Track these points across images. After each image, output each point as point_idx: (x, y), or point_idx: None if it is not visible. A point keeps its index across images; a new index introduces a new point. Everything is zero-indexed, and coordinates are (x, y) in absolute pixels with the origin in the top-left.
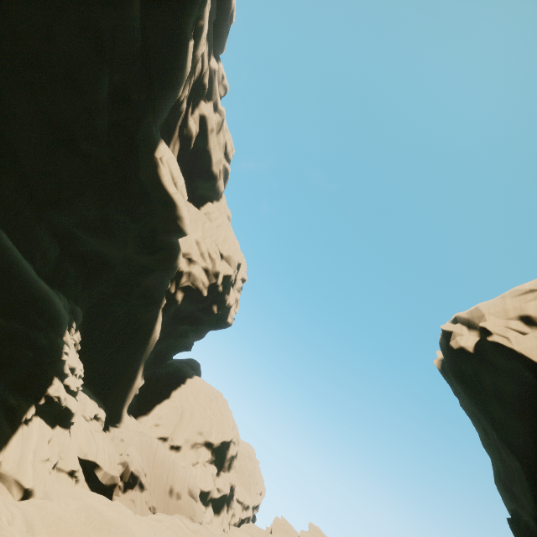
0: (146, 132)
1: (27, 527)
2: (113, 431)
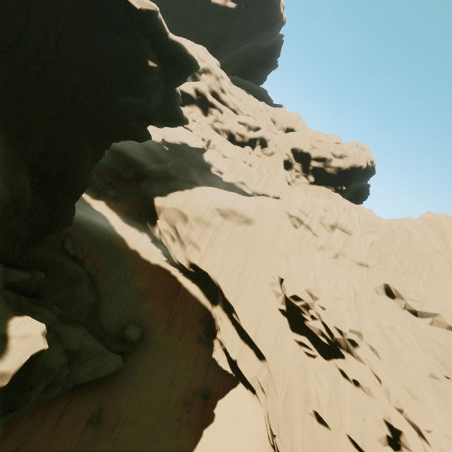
0: None
1: None
2: None
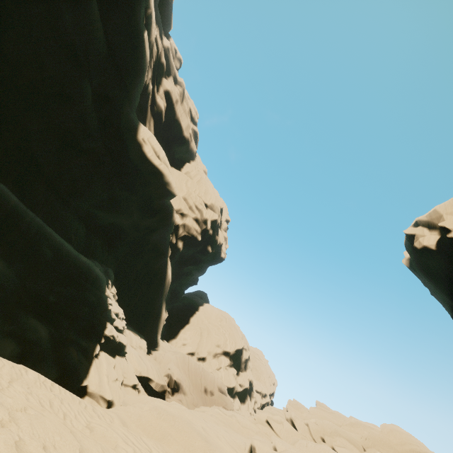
0: (126, 120)
1: (122, 423)
2: (154, 354)
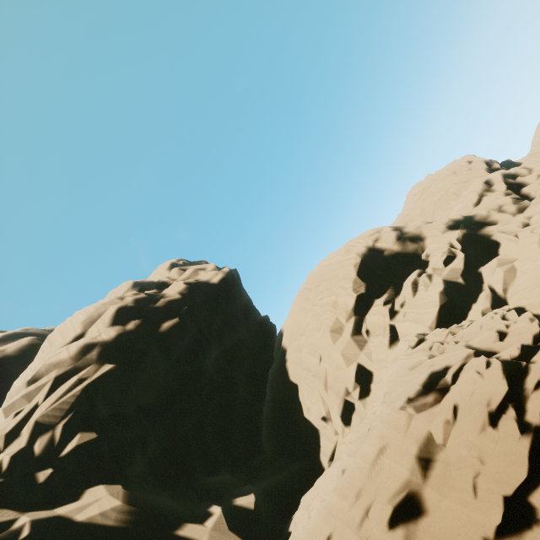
0: None
1: None
2: None
